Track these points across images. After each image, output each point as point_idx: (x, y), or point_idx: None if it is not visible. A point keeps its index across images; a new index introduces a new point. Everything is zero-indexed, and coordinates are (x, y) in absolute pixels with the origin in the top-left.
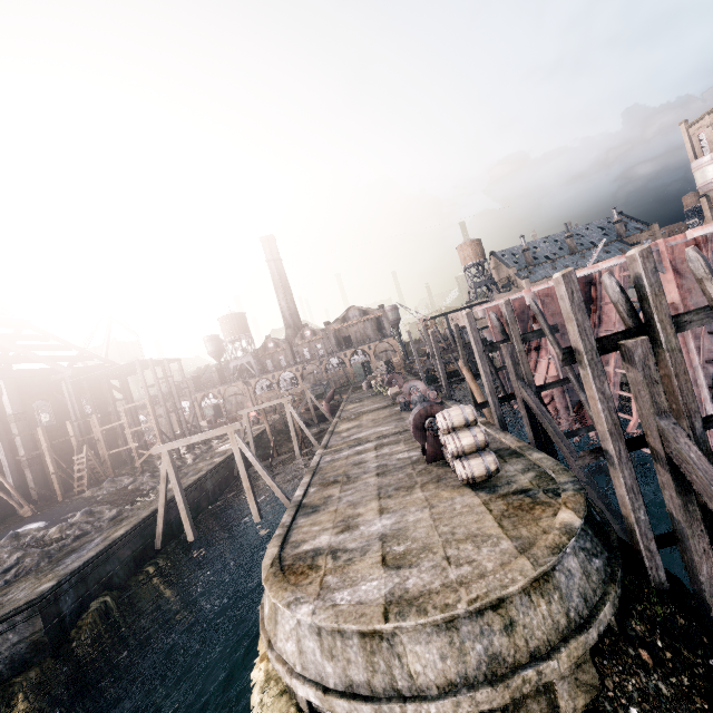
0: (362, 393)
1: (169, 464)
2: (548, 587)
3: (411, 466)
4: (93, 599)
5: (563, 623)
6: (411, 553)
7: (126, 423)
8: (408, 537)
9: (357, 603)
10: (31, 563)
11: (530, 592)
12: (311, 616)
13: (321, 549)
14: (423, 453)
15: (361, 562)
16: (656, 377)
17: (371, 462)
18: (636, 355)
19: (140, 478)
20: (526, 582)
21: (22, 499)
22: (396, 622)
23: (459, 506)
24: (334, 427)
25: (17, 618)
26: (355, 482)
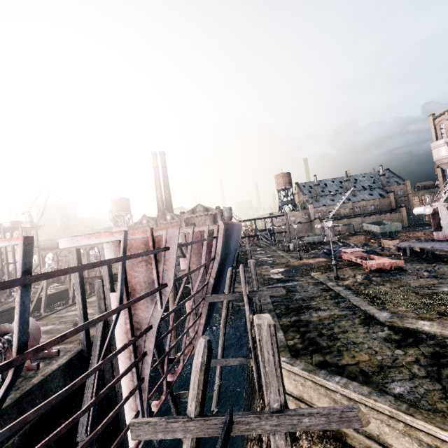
0: None
1: None
2: None
3: None
4: None
5: None
6: None
7: None
8: None
9: None
10: None
11: None
12: None
13: None
14: None
15: None
16: None
17: None
18: None
19: None
20: None
21: None
22: None
23: None
24: (88, 297)
25: None
26: None
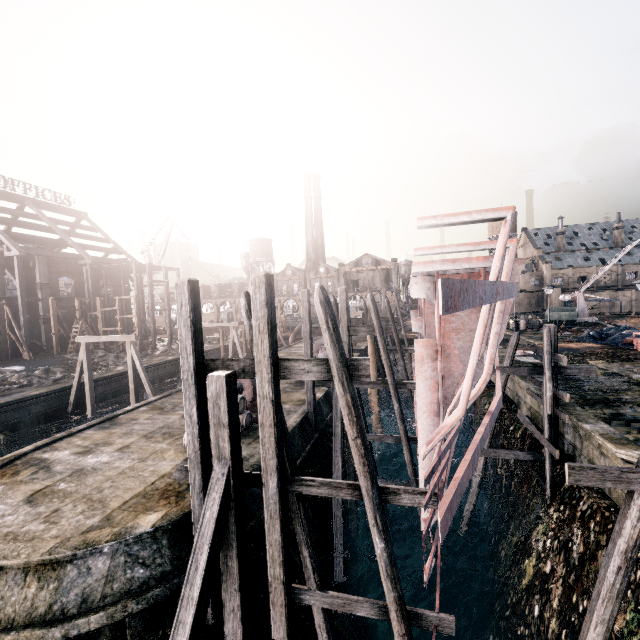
0: None
1: (85, 352)
2: (51, 575)
3: None
4: None
5: (40, 611)
6: (57, 494)
7: (118, 310)
8: (83, 479)
9: None
10: None
11: (30, 572)
12: None
13: (45, 461)
14: None
15: (32, 484)
16: (225, 420)
17: None
18: (210, 391)
19: (109, 355)
20: (23, 562)
21: (25, 346)
22: None
23: (151, 469)
24: None
25: None
26: (165, 415)
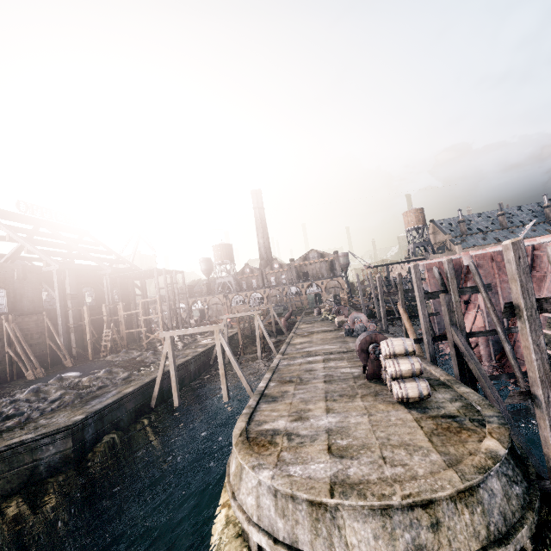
0: (313, 317)
1: (170, 346)
2: (472, 500)
3: (353, 379)
4: (105, 434)
5: (483, 533)
6: (352, 447)
7: (141, 312)
8: (350, 435)
9: (307, 477)
10: (69, 399)
11: (456, 500)
12: (270, 480)
13: (278, 430)
14: (364, 371)
15: (311, 446)
16: None
17: (320, 371)
18: None
19: (145, 353)
20: (454, 491)
21: (67, 354)
22: (339, 499)
23: (394, 418)
24: (290, 339)
25: (57, 436)
26: (307, 385)
